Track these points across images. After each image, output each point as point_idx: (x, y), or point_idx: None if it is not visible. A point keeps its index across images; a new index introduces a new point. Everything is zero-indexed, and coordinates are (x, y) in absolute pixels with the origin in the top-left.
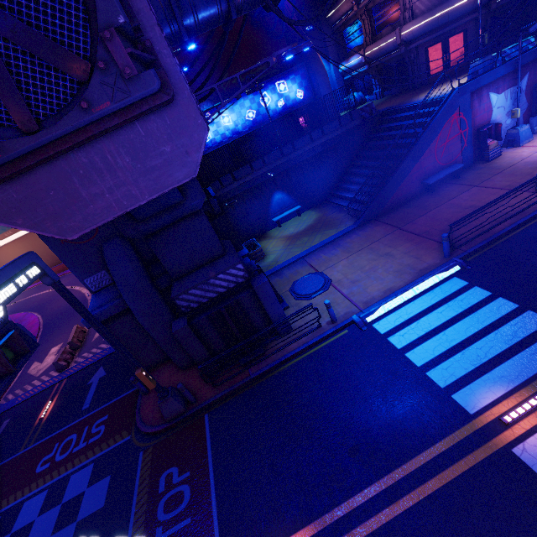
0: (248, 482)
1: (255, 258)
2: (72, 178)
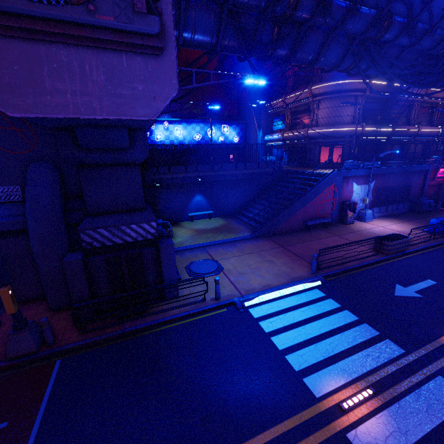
0: (78, 442)
1: None
2: (43, 66)
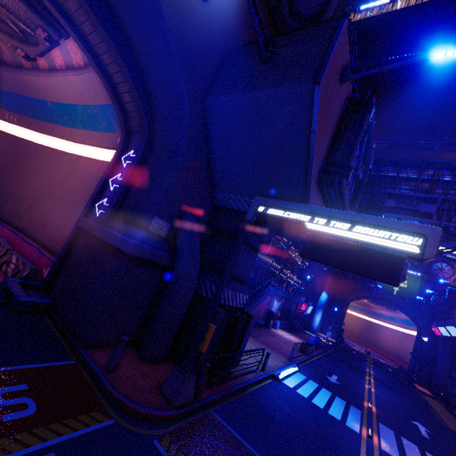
0: None
1: None
2: None
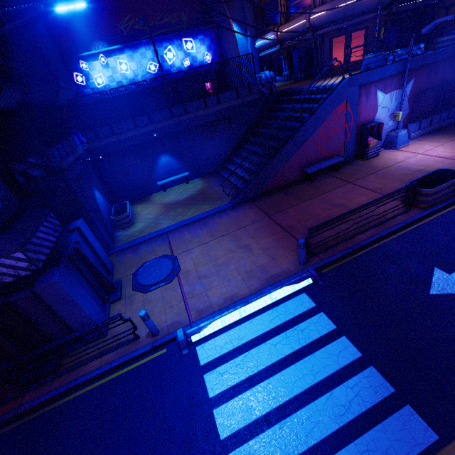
0: None
1: (120, 224)
2: None
